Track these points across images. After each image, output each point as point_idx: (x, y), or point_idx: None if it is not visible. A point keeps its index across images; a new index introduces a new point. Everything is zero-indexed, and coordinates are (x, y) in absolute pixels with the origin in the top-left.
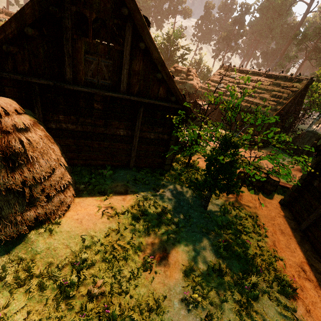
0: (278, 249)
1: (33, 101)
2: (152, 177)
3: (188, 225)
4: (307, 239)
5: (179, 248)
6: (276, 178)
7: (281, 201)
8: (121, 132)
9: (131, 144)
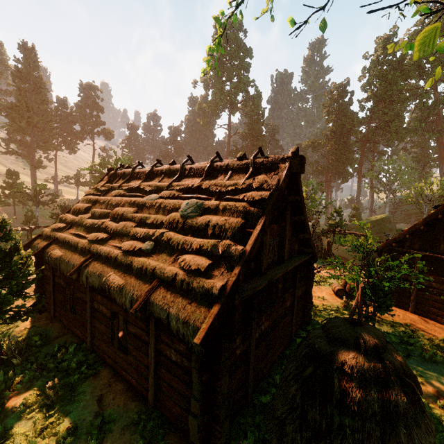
0: (432, 334)
1: (253, 313)
2: None
3: None
4: (422, 317)
5: (427, 379)
6: None
7: None
8: (288, 303)
9: (291, 312)
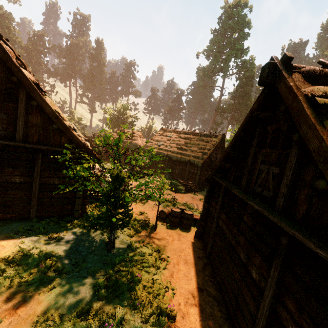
0: (174, 279)
1: None
2: (55, 225)
3: (76, 271)
4: (210, 265)
5: (46, 297)
6: (190, 212)
7: (195, 233)
8: (16, 179)
9: (30, 192)
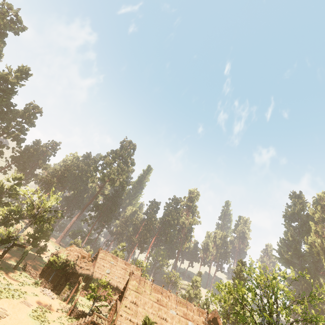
0: None
1: None
2: None
3: None
4: None
5: None
6: None
7: None
8: None
9: None
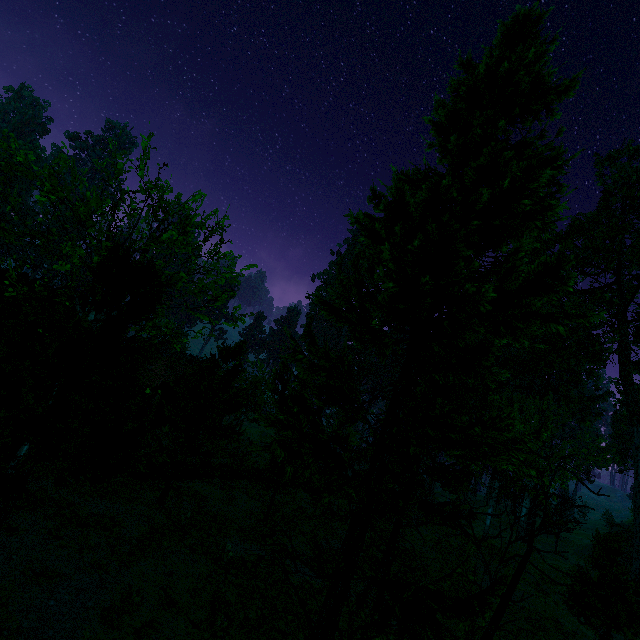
0: None
1: None
2: None
3: None
4: None
5: None
6: None
7: None
8: None
9: None
